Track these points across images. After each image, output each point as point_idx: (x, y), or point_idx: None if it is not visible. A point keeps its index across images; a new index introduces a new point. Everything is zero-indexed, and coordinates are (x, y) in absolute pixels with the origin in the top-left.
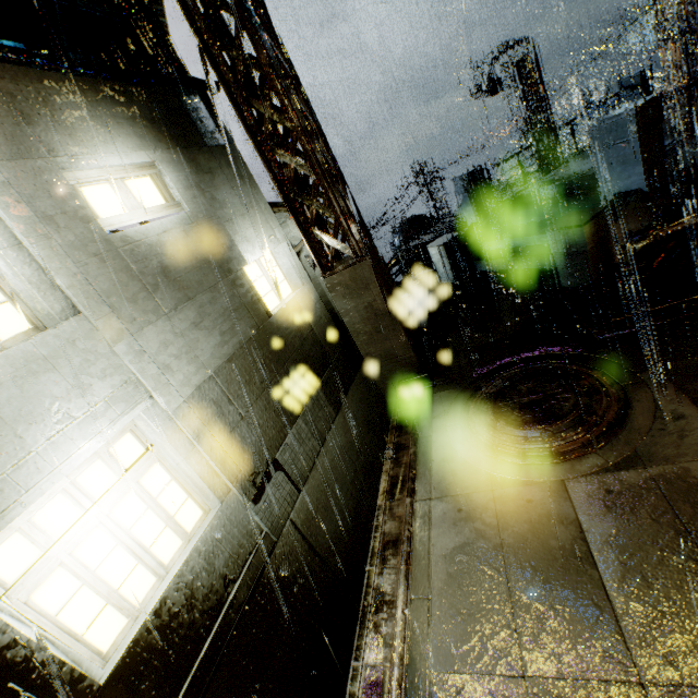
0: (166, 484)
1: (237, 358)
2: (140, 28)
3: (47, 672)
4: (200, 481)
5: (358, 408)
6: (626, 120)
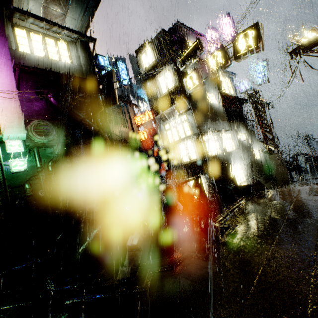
0: (242, 173)
1: (251, 163)
2: (243, 112)
3: (235, 180)
4: (246, 175)
5: (270, 186)
6: None
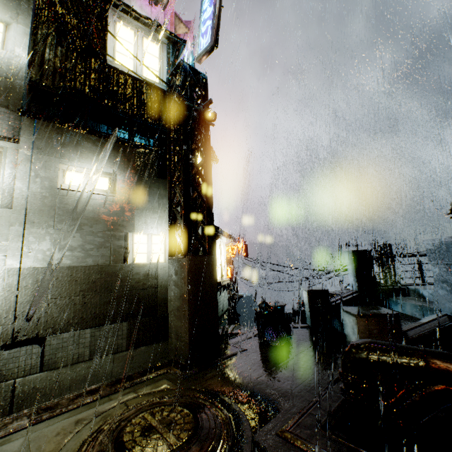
0: None
1: (77, 269)
2: None
3: None
4: None
5: (155, 361)
6: (445, 245)
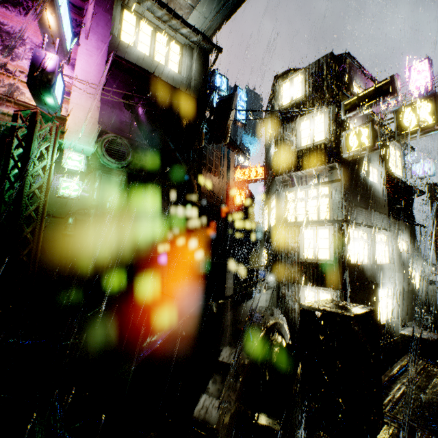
0: (390, 304)
1: (407, 292)
2: (408, 208)
3: (379, 313)
4: (395, 310)
5: None
6: None
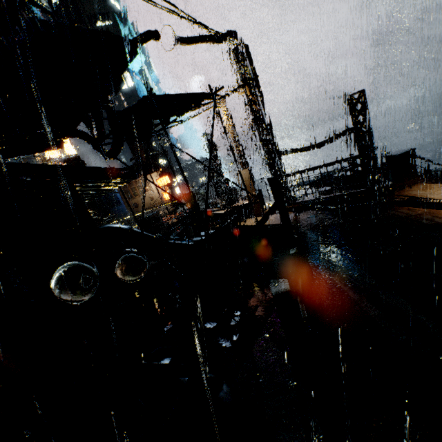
0: None
1: None
2: None
3: None
4: None
5: None
6: None
